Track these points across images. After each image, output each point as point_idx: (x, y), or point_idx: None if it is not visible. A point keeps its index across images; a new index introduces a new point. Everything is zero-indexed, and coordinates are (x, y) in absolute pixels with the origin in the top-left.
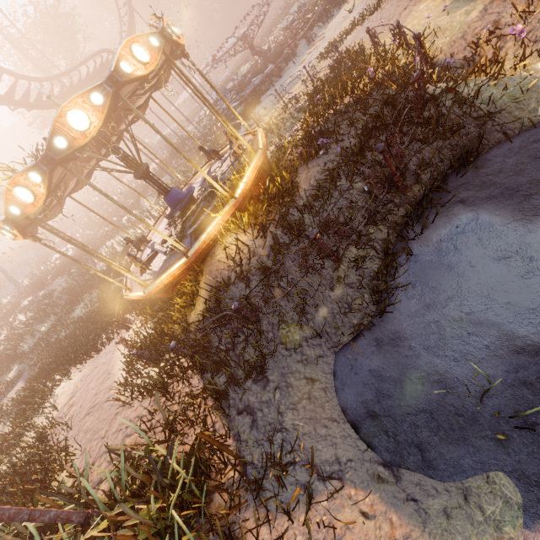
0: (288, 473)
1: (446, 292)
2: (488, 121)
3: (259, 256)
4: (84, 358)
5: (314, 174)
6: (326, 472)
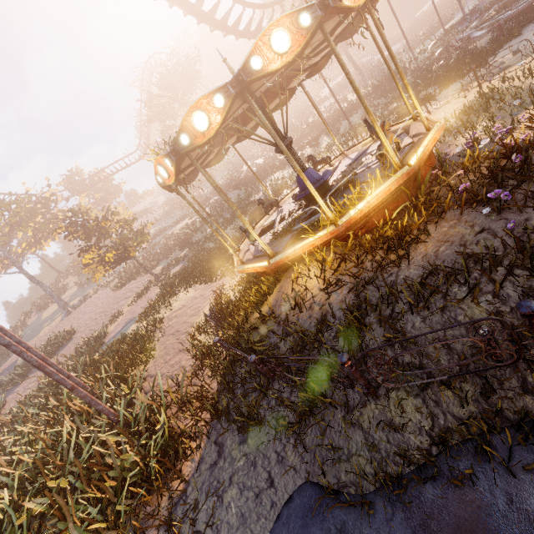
0: None
1: None
2: None
3: (311, 314)
4: (203, 281)
5: (455, 236)
6: None
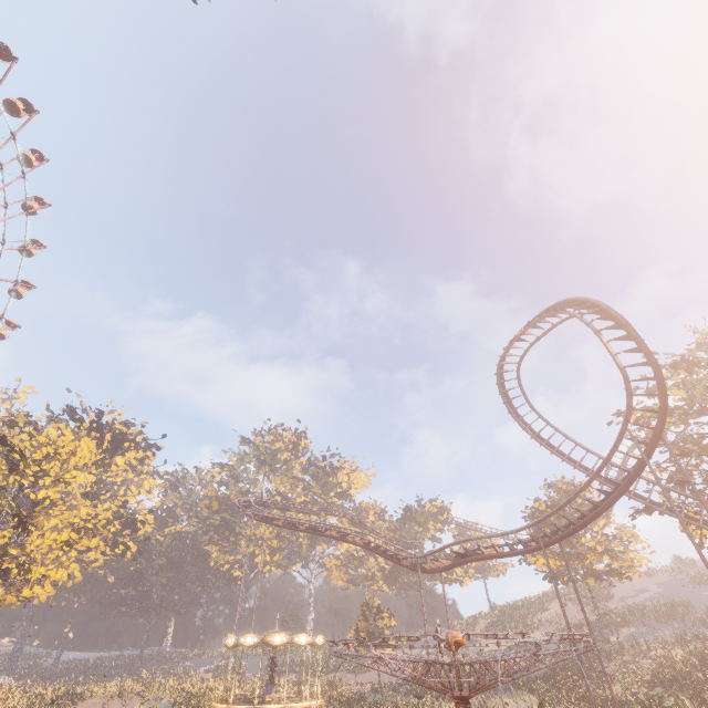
0: None
1: None
2: None
3: None
4: None
5: None
6: None
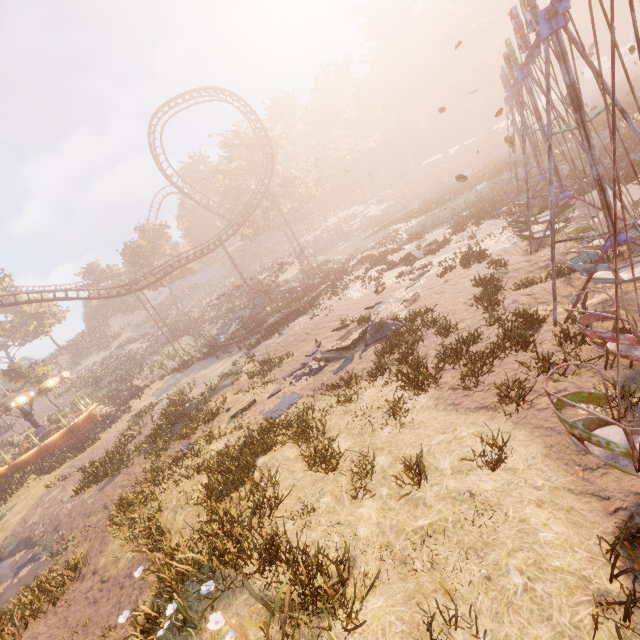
0: None
1: None
2: None
3: None
4: None
5: None
6: None
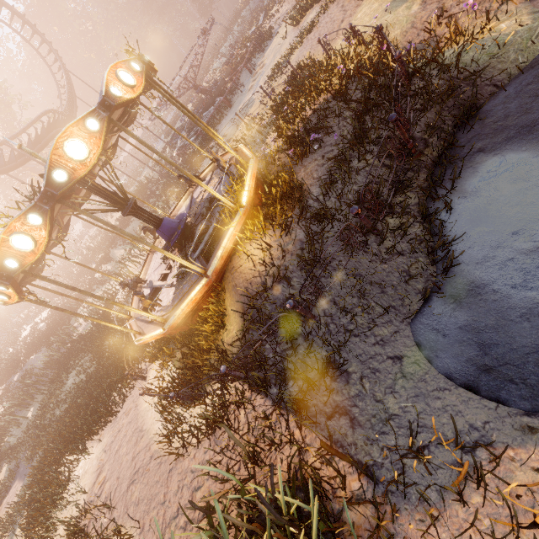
0: (427, 458)
1: (508, 229)
2: (476, 79)
3: (291, 252)
4: (99, 426)
5: (314, 168)
6: (468, 442)
